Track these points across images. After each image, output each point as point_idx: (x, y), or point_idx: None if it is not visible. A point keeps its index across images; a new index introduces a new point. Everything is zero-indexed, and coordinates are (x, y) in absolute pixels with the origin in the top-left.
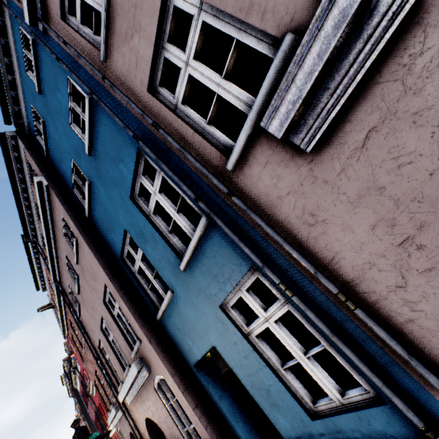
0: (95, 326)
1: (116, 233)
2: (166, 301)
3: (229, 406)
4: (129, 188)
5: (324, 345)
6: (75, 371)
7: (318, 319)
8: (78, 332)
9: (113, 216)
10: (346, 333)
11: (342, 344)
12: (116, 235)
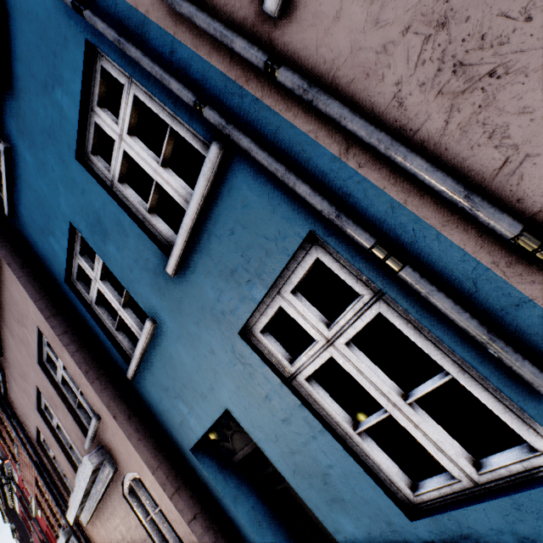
0: (29, 406)
1: (56, 235)
2: (142, 341)
3: (250, 510)
4: (74, 135)
5: (451, 372)
6: (10, 483)
7: (460, 308)
8: (6, 421)
9: (50, 203)
10: (512, 334)
11: (514, 354)
12: (56, 239)
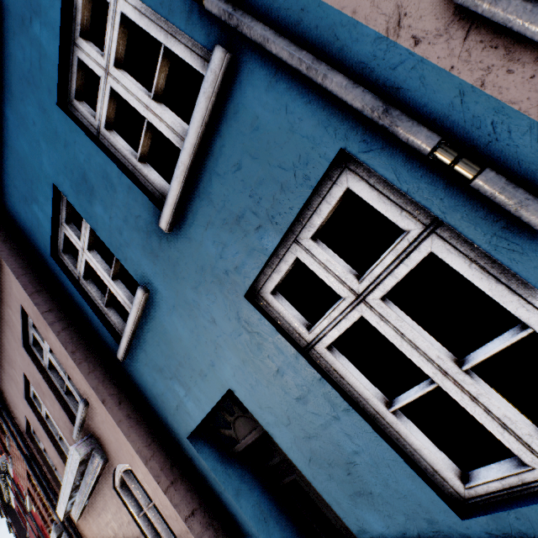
0: (18, 394)
1: (39, 202)
2: (133, 314)
3: (255, 506)
4: (55, 76)
5: (531, 325)
6: (5, 477)
7: None
8: None
9: (32, 164)
10: None
11: None
12: (40, 206)
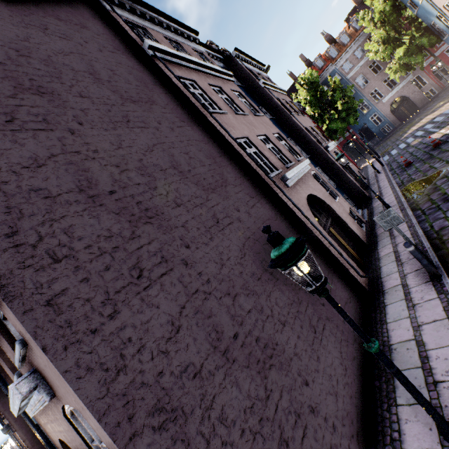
0: None
1: None
2: None
3: None
4: None
5: None
6: None
7: None
8: None
9: None
10: None
11: None
12: None
